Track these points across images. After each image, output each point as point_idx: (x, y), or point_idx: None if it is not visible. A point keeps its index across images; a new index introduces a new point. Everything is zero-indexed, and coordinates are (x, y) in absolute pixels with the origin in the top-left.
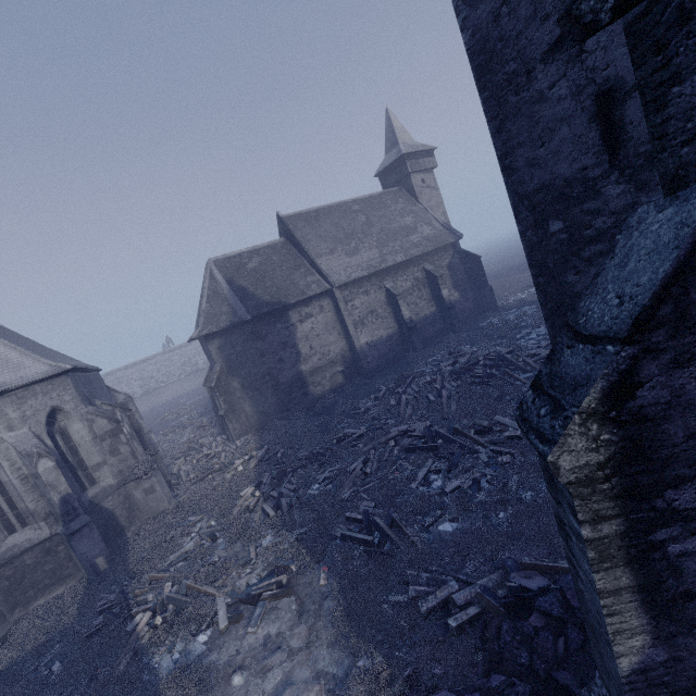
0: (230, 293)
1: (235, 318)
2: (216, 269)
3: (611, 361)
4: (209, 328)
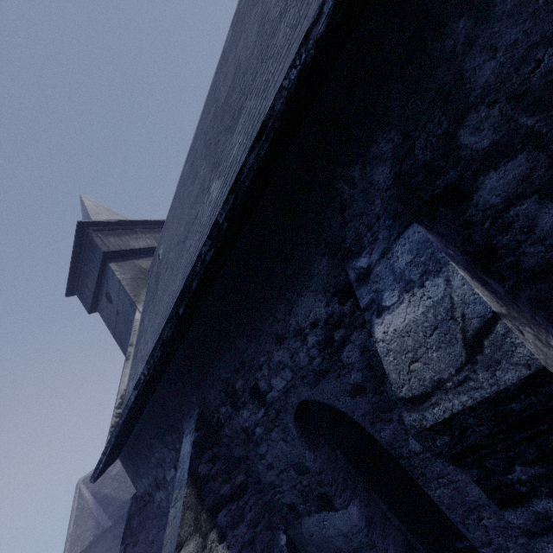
0: (95, 505)
1: (98, 529)
2: (85, 486)
3: (120, 551)
4: (74, 551)
